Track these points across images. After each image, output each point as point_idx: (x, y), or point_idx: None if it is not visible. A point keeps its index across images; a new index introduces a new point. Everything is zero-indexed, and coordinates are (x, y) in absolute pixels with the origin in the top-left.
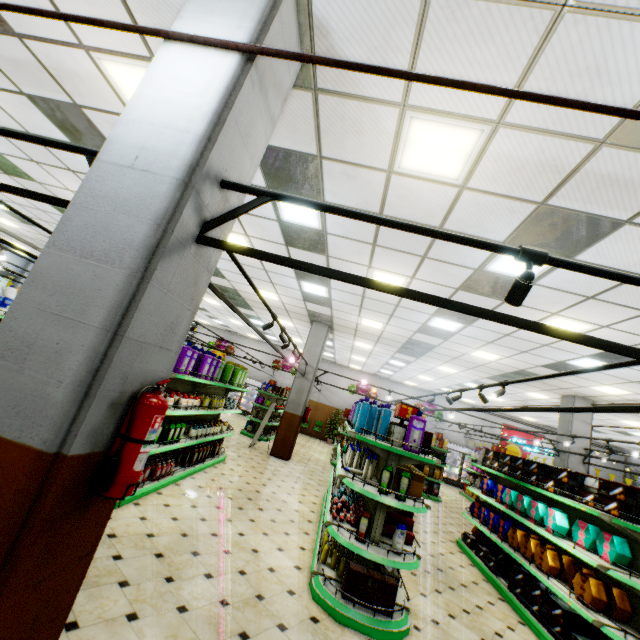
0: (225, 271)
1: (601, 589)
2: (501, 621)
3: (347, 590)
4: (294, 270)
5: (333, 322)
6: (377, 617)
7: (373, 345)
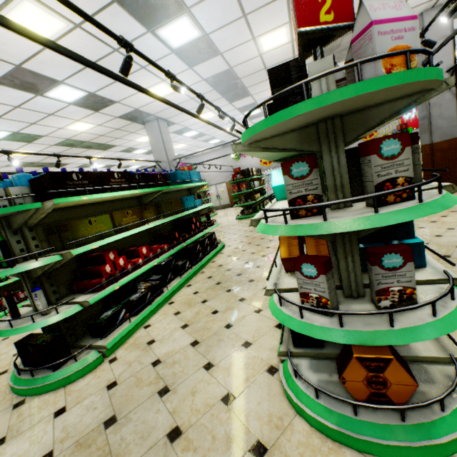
0: (24, 131)
1: (293, 244)
2: (254, 306)
3: (23, 360)
4: (13, 88)
5: (150, 114)
6: (36, 376)
7: (209, 111)
